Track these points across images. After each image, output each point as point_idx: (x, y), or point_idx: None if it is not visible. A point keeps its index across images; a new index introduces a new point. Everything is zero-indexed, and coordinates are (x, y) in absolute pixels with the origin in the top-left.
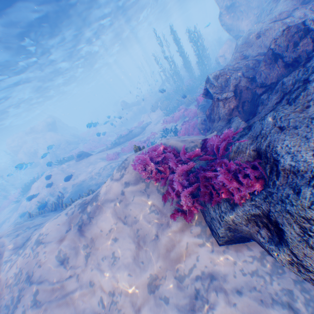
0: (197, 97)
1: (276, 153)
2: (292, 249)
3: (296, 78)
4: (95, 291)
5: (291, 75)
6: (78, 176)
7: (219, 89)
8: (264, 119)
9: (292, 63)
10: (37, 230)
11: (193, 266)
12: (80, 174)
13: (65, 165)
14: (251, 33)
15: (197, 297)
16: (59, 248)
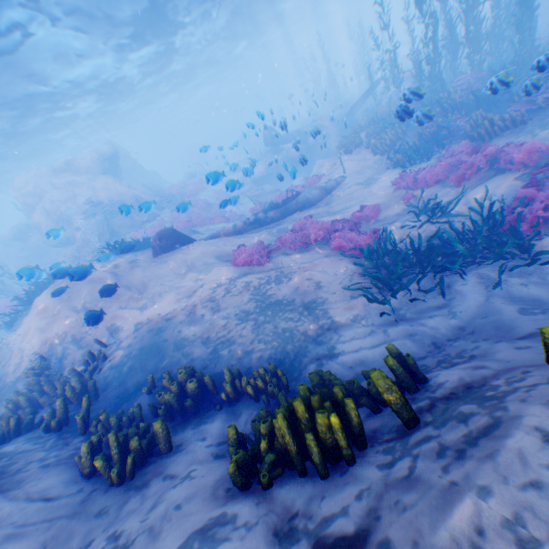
0: None
1: None
2: None
3: None
4: None
5: None
6: (153, 299)
7: None
8: None
9: None
10: None
11: None
12: (159, 293)
13: (123, 258)
14: None
15: None
16: None
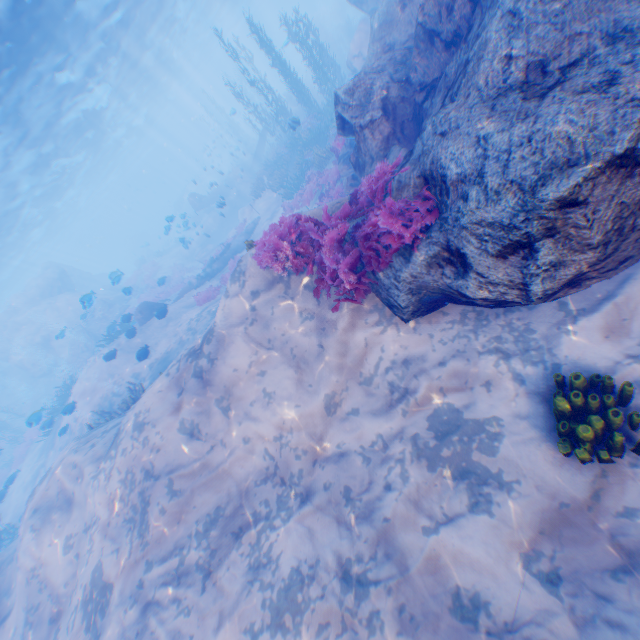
0: (332, 143)
1: (441, 167)
2: (476, 270)
3: (458, 62)
4: (255, 447)
5: (453, 60)
6: (155, 349)
7: (359, 110)
8: (422, 130)
9: (452, 40)
10: (130, 416)
11: (379, 360)
12: (157, 344)
13: (121, 338)
14: (390, 3)
15: (392, 390)
16: (178, 416)
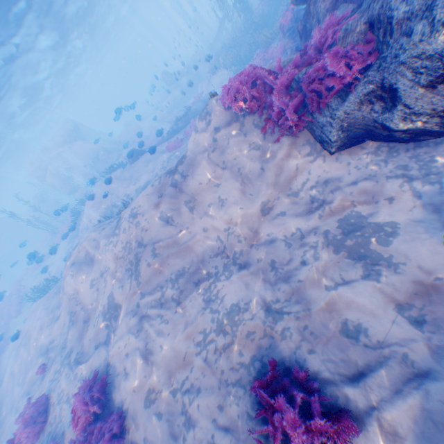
0: (280, 20)
1: (390, 11)
2: (404, 103)
3: None
4: (210, 234)
5: None
6: (139, 180)
7: None
8: None
9: None
10: (128, 211)
11: (305, 180)
12: (140, 176)
13: (116, 171)
14: None
15: (313, 202)
16: (160, 211)
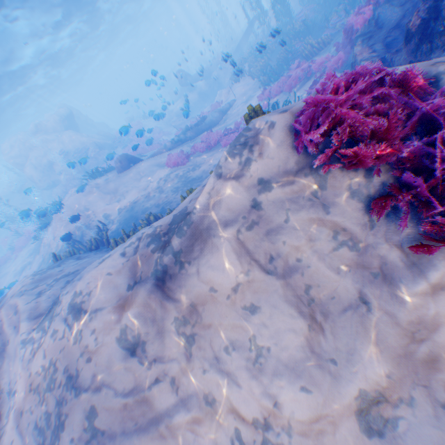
0: (350, 19)
1: None
2: None
3: None
4: (220, 417)
5: None
6: (125, 196)
7: None
8: None
9: None
10: (72, 288)
11: None
12: (128, 192)
13: (100, 179)
14: None
15: None
16: (122, 325)
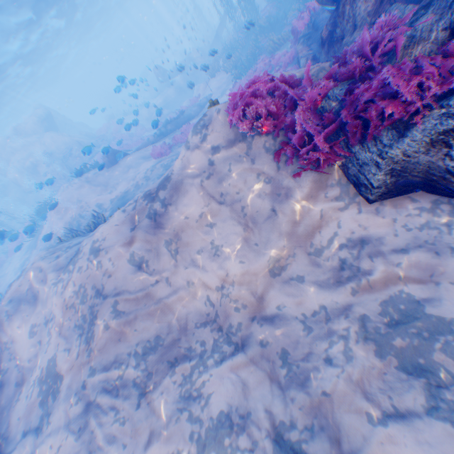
0: (294, 23)
1: None
2: None
3: None
4: (196, 291)
5: None
6: (115, 187)
7: None
8: None
9: None
10: (88, 240)
11: (333, 235)
12: (117, 183)
13: (89, 174)
14: None
15: (343, 268)
16: (130, 251)
